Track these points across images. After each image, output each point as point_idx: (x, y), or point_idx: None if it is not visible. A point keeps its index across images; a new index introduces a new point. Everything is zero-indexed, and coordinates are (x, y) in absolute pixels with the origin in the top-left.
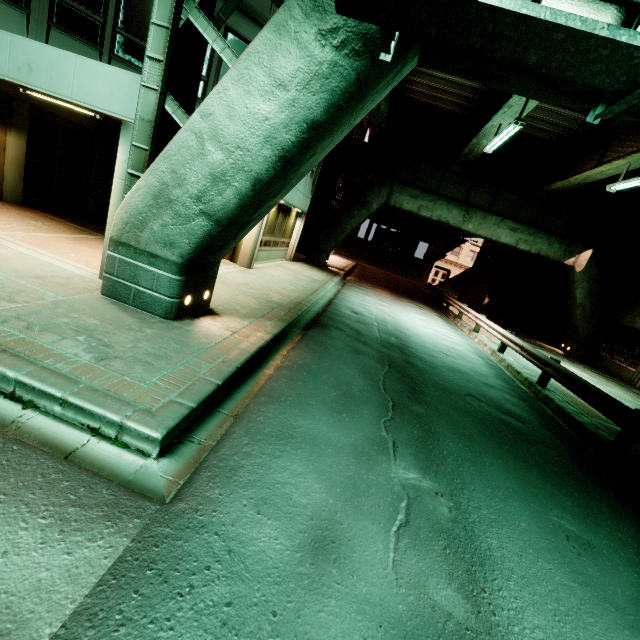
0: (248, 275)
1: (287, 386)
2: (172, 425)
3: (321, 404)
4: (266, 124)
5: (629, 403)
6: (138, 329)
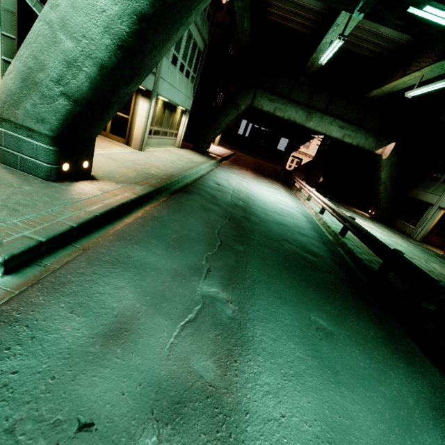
0: (137, 155)
1: (137, 230)
2: (16, 252)
3: (160, 242)
4: (104, 15)
5: (403, 248)
6: (18, 186)
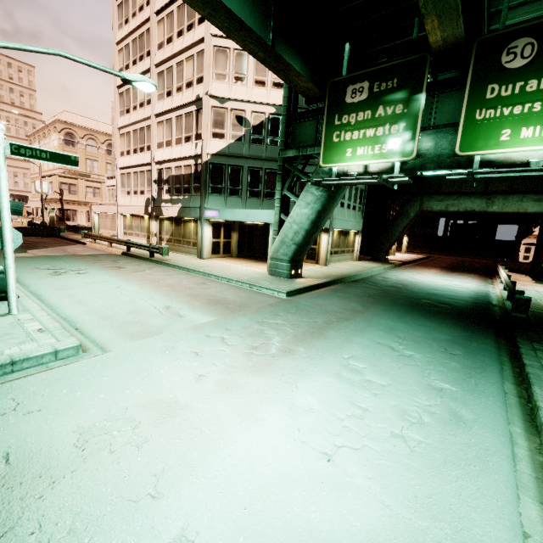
0: (323, 268)
1: (324, 291)
2: (288, 291)
3: (334, 294)
4: (306, 215)
5: None
6: (279, 280)
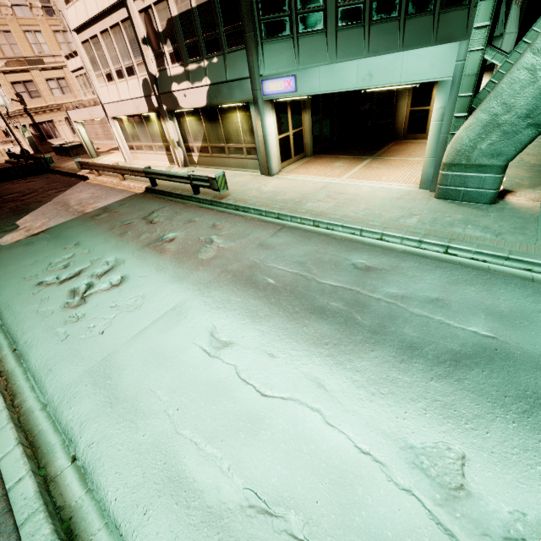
0: None
1: None
2: None
3: None
4: None
5: None
6: (485, 215)
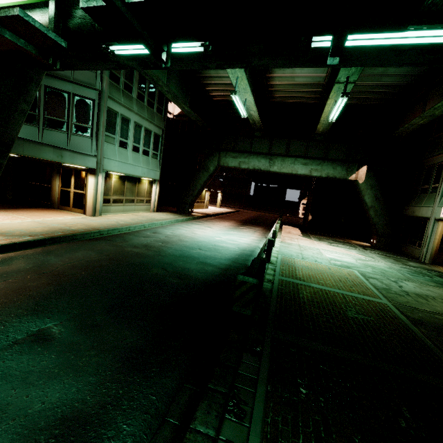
0: (82, 219)
1: None
2: None
3: None
4: None
5: (372, 269)
6: None
